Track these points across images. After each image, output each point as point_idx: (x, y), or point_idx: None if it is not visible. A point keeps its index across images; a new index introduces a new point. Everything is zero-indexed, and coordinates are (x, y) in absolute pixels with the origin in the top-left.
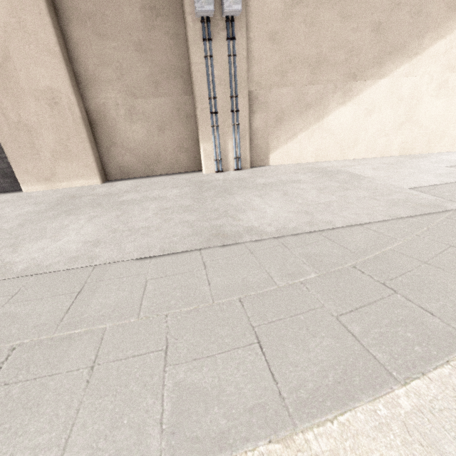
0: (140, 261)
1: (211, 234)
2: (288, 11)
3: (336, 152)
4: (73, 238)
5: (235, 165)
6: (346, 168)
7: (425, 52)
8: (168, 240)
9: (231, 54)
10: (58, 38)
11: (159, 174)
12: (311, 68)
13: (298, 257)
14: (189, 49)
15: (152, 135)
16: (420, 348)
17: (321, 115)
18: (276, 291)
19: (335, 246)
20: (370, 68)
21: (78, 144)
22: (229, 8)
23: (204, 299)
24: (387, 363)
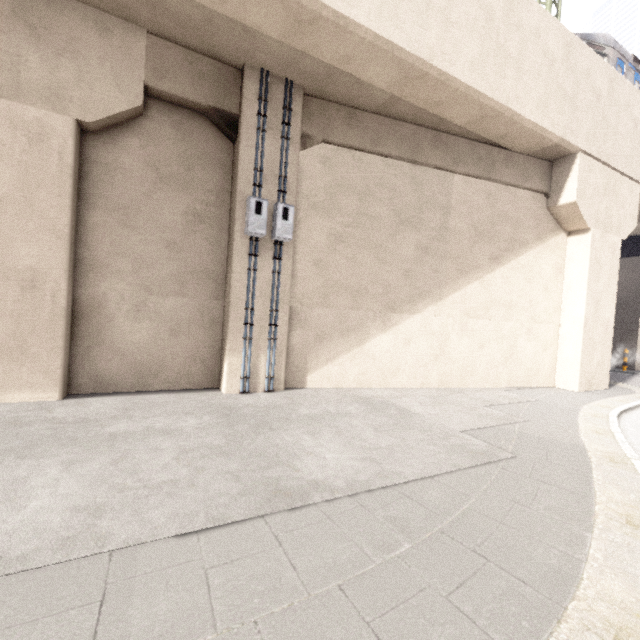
0: (183, 539)
1: (269, 492)
2: (333, 247)
3: (379, 378)
4: (48, 502)
5: (266, 386)
6: (393, 400)
7: (446, 299)
8: (213, 502)
9: (276, 271)
10: (72, 221)
11: (156, 390)
12: (352, 295)
13: (383, 522)
14: (232, 259)
15: (161, 339)
16: (526, 622)
17: (363, 339)
18: (375, 571)
19: (416, 506)
20: (405, 304)
21: (46, 340)
22: (280, 236)
23: (296, 591)
24: None
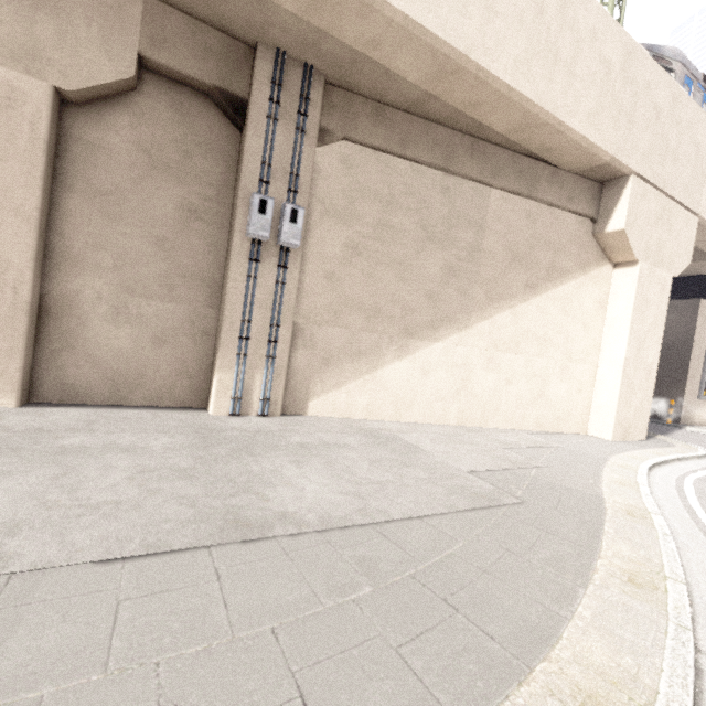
0: (104, 566)
1: (226, 521)
2: (348, 259)
3: (390, 410)
4: None
5: (260, 409)
6: (402, 434)
7: (472, 327)
8: (155, 528)
9: (280, 281)
10: (43, 203)
11: (133, 405)
12: (366, 315)
13: (348, 562)
14: (229, 263)
15: (142, 347)
16: (481, 682)
17: (375, 365)
18: (321, 615)
19: (392, 547)
20: (425, 329)
21: (3, 338)
22: (286, 241)
23: (220, 632)
24: (451, 705)
